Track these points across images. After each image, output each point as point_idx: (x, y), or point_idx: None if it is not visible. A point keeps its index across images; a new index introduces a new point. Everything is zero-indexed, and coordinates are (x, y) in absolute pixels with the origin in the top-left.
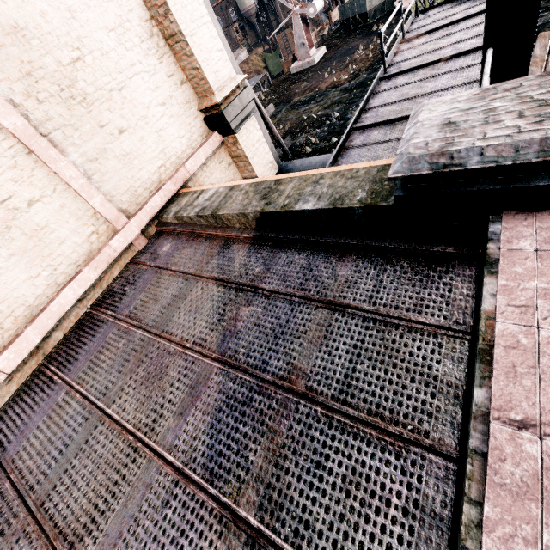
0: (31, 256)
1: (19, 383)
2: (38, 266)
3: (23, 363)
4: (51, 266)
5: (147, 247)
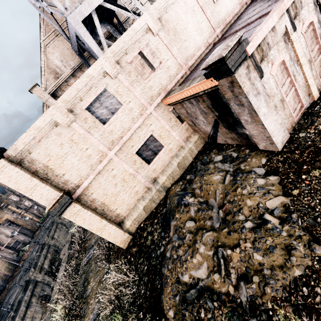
0: (231, 1)
1: (227, 28)
2: (231, 3)
3: (228, 24)
4: (233, 4)
5: (250, 3)
